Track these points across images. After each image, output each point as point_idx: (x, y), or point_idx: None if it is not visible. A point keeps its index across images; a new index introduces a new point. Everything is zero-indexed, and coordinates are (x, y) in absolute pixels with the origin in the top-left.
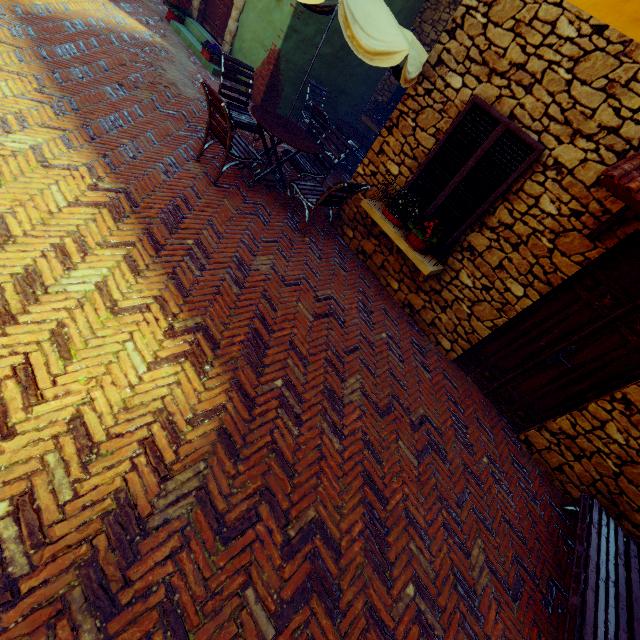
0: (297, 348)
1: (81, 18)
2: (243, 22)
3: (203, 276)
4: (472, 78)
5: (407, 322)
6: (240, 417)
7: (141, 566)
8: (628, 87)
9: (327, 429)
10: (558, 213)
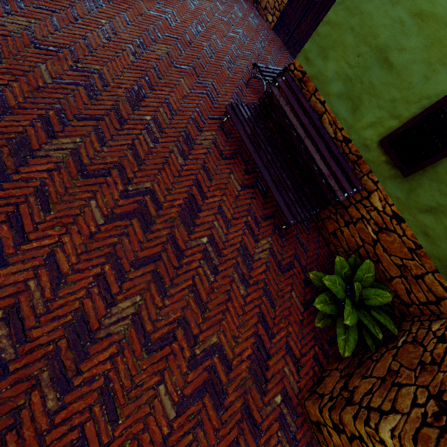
0: None
1: None
2: None
3: None
4: None
5: (253, 9)
6: None
7: None
8: None
9: (187, 2)
10: None
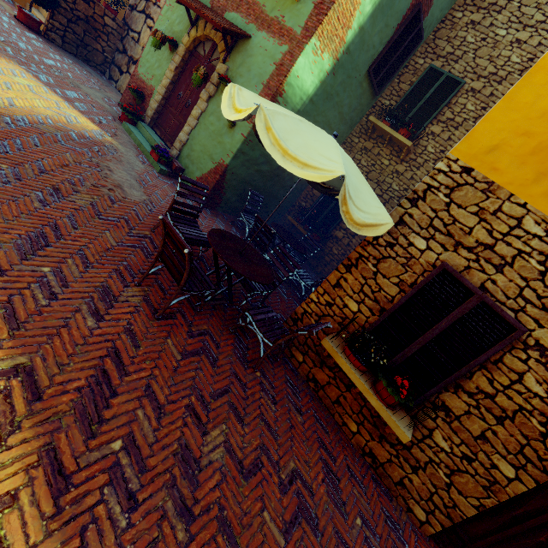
0: None
1: (26, 114)
2: (194, 136)
3: (132, 524)
4: (437, 244)
5: (372, 479)
6: None
7: None
8: None
9: None
10: (547, 396)
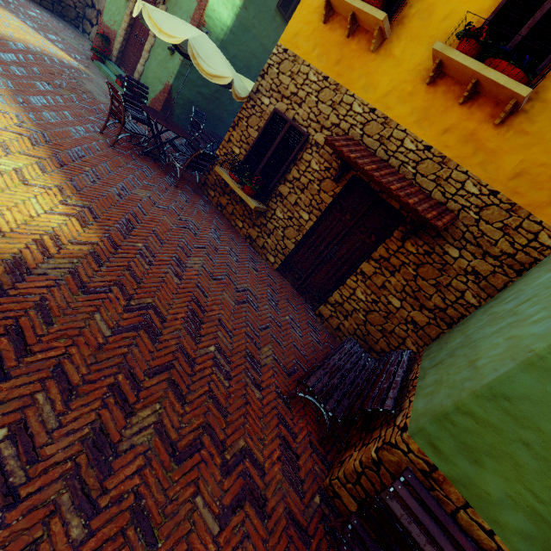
0: (158, 235)
1: (22, 43)
2: (148, 67)
3: (94, 186)
4: (274, 99)
5: (247, 246)
6: (107, 250)
7: (25, 285)
8: (340, 105)
9: (171, 273)
10: (320, 169)
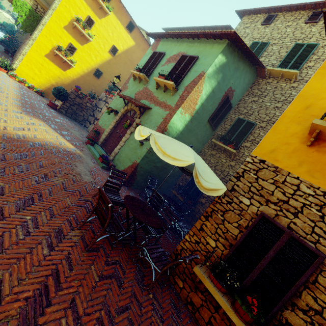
0: None
1: (41, 141)
2: (122, 150)
3: None
4: (256, 201)
5: None
6: None
7: None
8: None
9: None
10: None
